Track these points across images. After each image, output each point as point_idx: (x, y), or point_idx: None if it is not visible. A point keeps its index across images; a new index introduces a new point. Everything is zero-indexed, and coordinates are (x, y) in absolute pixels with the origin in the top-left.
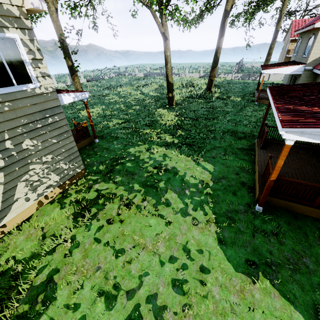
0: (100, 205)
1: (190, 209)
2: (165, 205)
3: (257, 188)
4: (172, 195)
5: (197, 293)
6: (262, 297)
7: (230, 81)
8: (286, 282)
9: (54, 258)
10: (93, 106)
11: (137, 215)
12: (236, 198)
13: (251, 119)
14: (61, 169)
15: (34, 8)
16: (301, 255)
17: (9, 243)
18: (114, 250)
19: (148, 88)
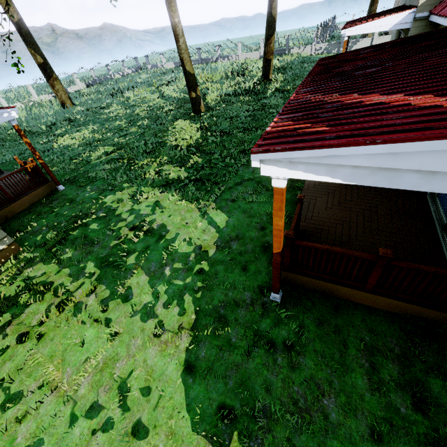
0: (20, 307)
1: (160, 305)
2: (122, 300)
3: None
4: (141, 278)
5: None
6: None
7: (308, 58)
8: None
9: None
10: (81, 127)
11: (69, 323)
12: (244, 276)
13: None
14: None
15: None
16: (322, 392)
17: None
18: (6, 395)
19: (173, 86)
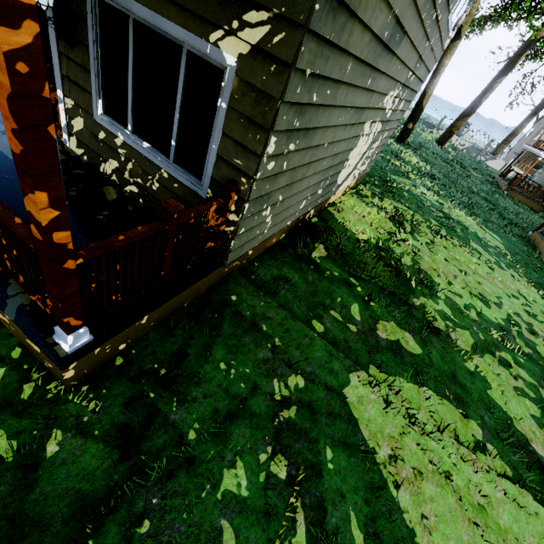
0: (410, 223)
1: (504, 266)
2: (477, 252)
3: None
4: (477, 246)
5: None
6: None
7: (454, 147)
8: None
9: (404, 250)
10: None
11: (456, 249)
12: (539, 275)
13: (509, 209)
14: (372, 157)
15: None
16: None
17: (342, 216)
18: (457, 268)
19: None
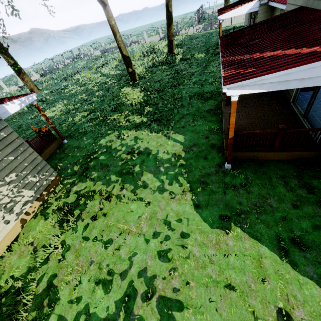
0: (82, 206)
1: (166, 185)
2: (143, 188)
3: (224, 147)
4: (148, 176)
5: (180, 257)
6: (235, 243)
7: (193, 35)
8: (254, 224)
9: (49, 266)
10: (54, 103)
11: (118, 205)
12: (207, 162)
13: (216, 75)
14: (31, 183)
15: None
16: (266, 198)
17: (4, 265)
18: (102, 242)
19: (108, 67)
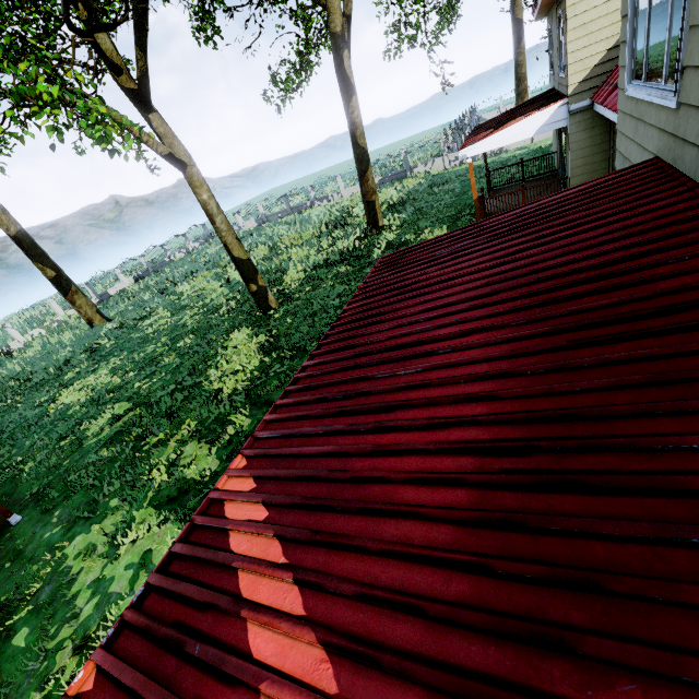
0: None
1: None
2: None
3: None
4: None
5: None
6: None
7: (440, 176)
8: None
9: None
10: (103, 361)
11: None
12: None
13: None
14: None
15: None
16: None
17: None
18: None
19: None
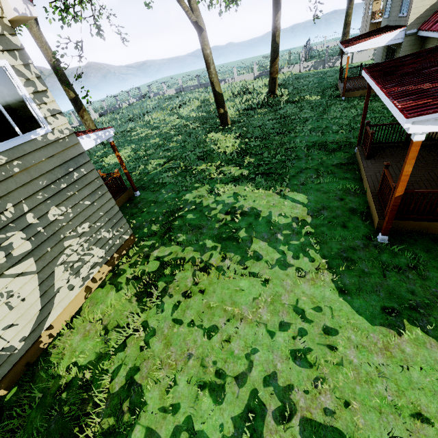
0: (168, 277)
1: (290, 258)
2: (255, 260)
3: (374, 213)
4: (261, 244)
5: (328, 362)
6: (415, 350)
7: (299, 75)
8: None
9: (127, 354)
10: (119, 148)
11: (220, 280)
12: (348, 231)
13: (341, 122)
14: (104, 239)
15: (20, 15)
16: None
17: (63, 347)
18: (203, 329)
19: (187, 108)
